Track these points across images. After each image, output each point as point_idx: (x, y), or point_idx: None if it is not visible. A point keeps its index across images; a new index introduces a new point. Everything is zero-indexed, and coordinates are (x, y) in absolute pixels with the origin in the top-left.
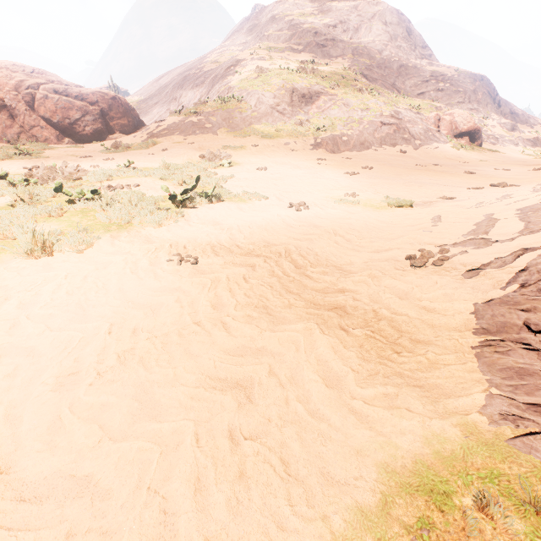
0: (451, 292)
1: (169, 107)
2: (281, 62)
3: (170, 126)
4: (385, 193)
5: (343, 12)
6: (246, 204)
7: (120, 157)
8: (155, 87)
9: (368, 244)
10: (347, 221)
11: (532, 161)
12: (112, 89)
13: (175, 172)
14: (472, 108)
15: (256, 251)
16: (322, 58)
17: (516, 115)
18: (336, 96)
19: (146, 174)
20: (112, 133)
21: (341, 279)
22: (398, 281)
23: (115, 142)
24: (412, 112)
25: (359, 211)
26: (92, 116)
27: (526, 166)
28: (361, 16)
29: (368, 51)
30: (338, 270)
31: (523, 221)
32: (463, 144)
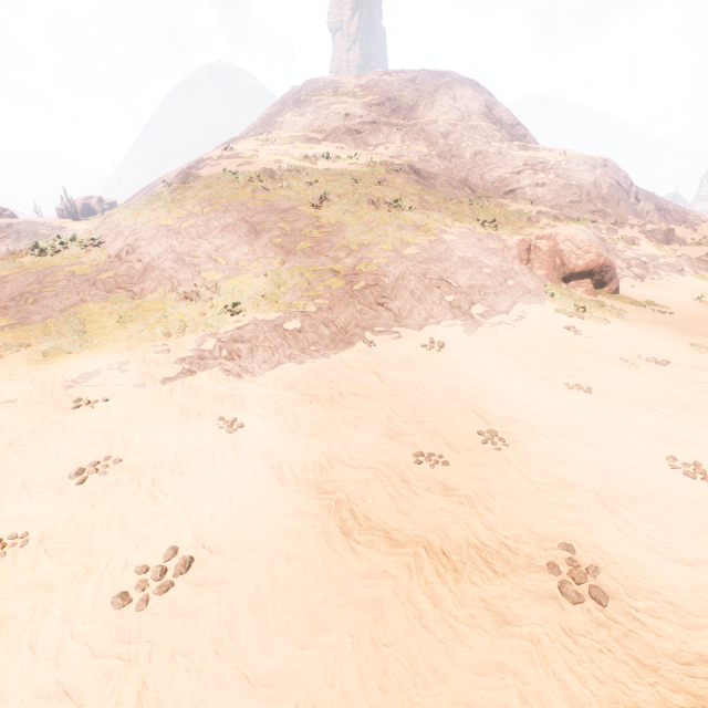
0: None
1: None
2: (268, 159)
3: None
4: None
5: (394, 86)
6: None
7: None
8: (133, 198)
9: None
10: None
11: None
12: (65, 204)
13: None
14: (594, 210)
15: None
16: (353, 149)
17: (667, 211)
18: (316, 220)
19: None
20: None
21: None
22: None
23: None
24: (476, 237)
25: None
26: None
27: None
28: (419, 90)
29: (426, 134)
30: None
31: None
32: (581, 298)
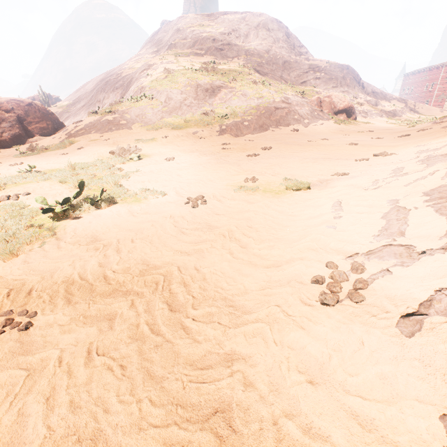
0: (391, 372)
1: (94, 108)
2: (187, 64)
3: (87, 125)
4: (284, 174)
5: (234, 22)
6: (139, 206)
7: (31, 160)
8: (82, 92)
9: (266, 252)
10: (246, 216)
11: (397, 128)
12: (42, 96)
13: (79, 171)
14: (343, 91)
15: (126, 284)
16: (221, 59)
17: (377, 93)
18: (234, 89)
19: (46, 178)
20: (31, 136)
21: (230, 331)
22: (307, 334)
23: (30, 145)
24: (299, 97)
25: (258, 200)
26: (8, 122)
27: (394, 133)
28: (249, 25)
29: (257, 51)
30: (228, 306)
31: (442, 214)
32: (342, 120)
